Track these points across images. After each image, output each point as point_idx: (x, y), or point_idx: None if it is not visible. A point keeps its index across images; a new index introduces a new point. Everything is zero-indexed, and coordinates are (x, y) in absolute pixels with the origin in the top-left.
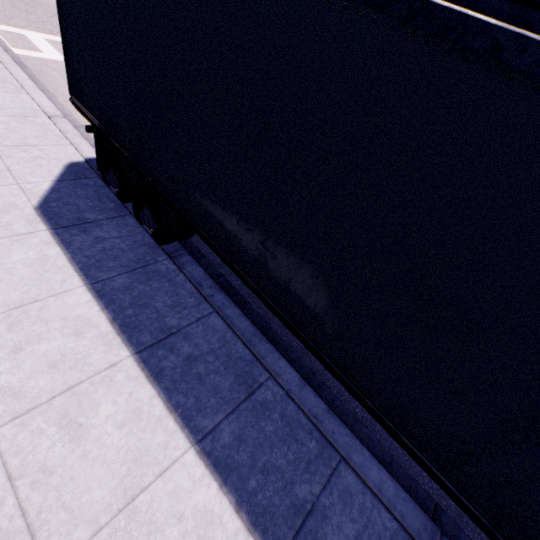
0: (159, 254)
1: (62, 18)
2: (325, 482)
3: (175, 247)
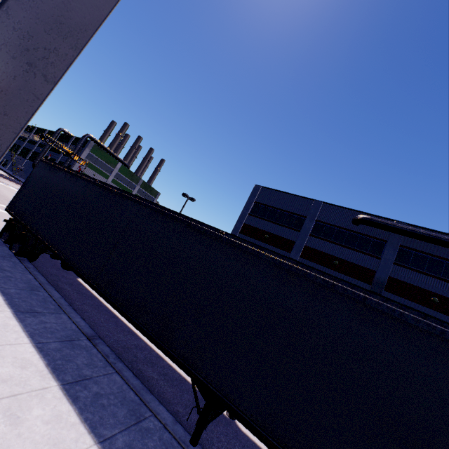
0: (14, 257)
1: (23, 186)
2: (51, 312)
3: (24, 258)
